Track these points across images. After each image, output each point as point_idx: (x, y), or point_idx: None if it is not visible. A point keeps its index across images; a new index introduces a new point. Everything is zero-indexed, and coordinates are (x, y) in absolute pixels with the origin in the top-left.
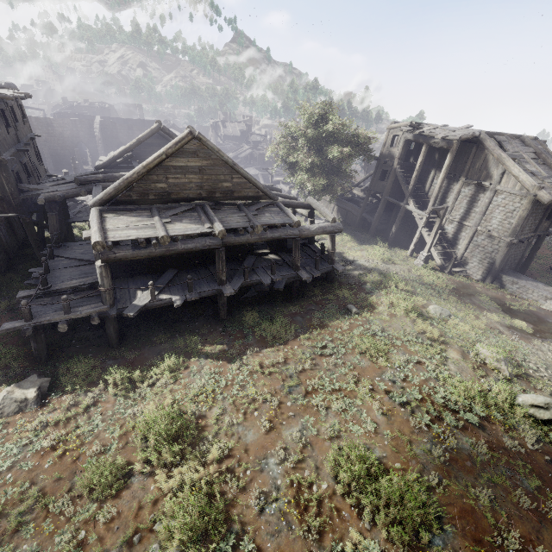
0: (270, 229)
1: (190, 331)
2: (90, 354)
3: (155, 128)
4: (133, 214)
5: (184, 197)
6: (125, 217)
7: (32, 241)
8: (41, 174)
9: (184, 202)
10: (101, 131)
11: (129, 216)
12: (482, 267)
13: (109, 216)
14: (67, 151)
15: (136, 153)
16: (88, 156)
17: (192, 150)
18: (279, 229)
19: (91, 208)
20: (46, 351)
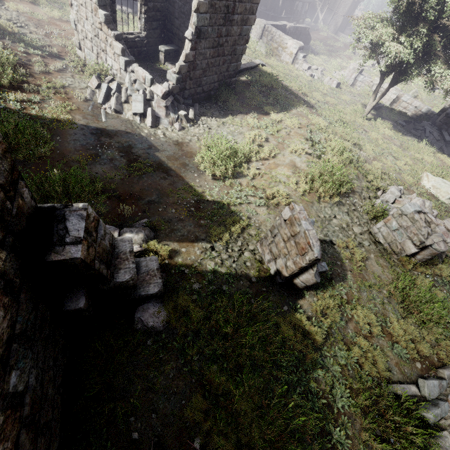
0: None
1: None
2: None
3: None
4: None
5: None
6: None
7: None
8: None
9: None
10: None
11: None
12: (333, 29)
13: None
14: None
15: None
16: None
17: None
18: None
19: None
20: None
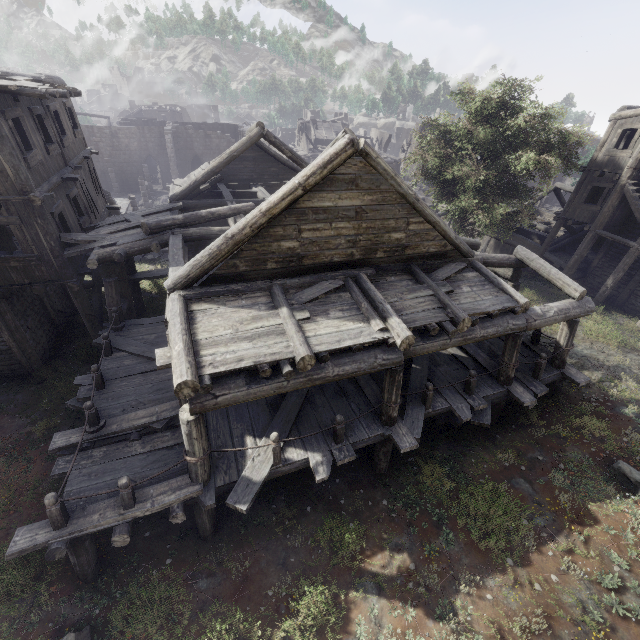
0: (479, 321)
1: (329, 500)
2: (169, 557)
3: (255, 134)
4: (241, 301)
5: (323, 262)
6: (228, 310)
7: (83, 317)
8: (100, 207)
9: (322, 270)
10: (173, 141)
11: (235, 306)
12: None
13: (201, 308)
14: (134, 168)
15: (223, 171)
16: (158, 173)
17: (349, 176)
18: (495, 320)
19: (170, 293)
20: (94, 562)
